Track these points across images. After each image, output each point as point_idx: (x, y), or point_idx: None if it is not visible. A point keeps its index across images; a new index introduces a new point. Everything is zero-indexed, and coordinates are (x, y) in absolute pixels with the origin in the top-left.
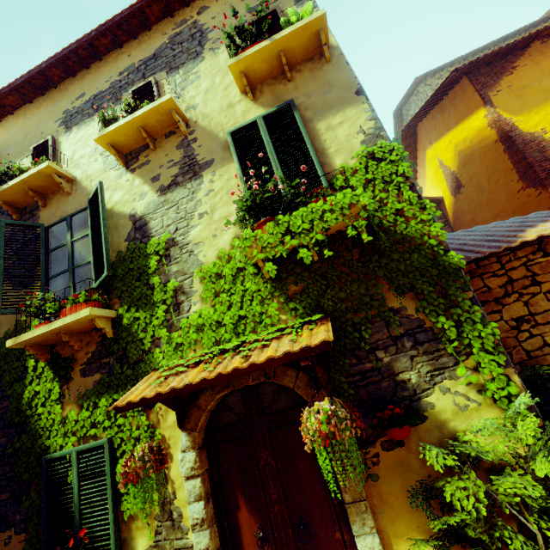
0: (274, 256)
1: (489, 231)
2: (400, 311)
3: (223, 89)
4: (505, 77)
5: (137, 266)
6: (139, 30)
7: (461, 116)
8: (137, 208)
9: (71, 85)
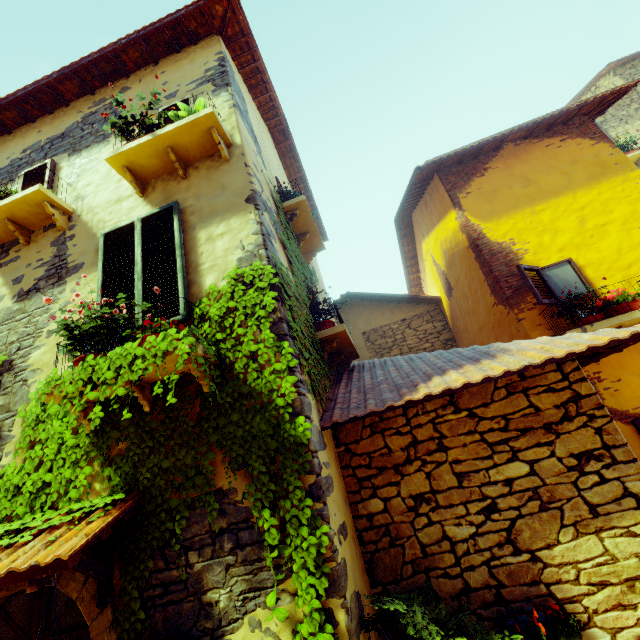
0: (106, 399)
1: (417, 366)
2: (228, 494)
3: (118, 181)
4: (476, 179)
5: None
6: (55, 105)
7: (440, 214)
8: None
9: None
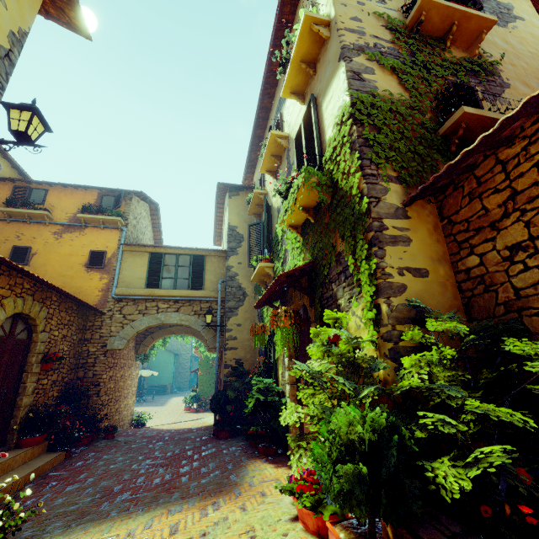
0: (303, 223)
1: None
2: (342, 254)
3: (297, 103)
4: None
5: (277, 239)
6: (276, 79)
7: None
8: (278, 204)
9: (266, 134)
